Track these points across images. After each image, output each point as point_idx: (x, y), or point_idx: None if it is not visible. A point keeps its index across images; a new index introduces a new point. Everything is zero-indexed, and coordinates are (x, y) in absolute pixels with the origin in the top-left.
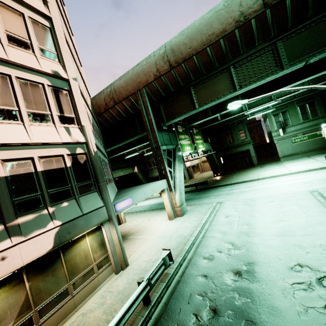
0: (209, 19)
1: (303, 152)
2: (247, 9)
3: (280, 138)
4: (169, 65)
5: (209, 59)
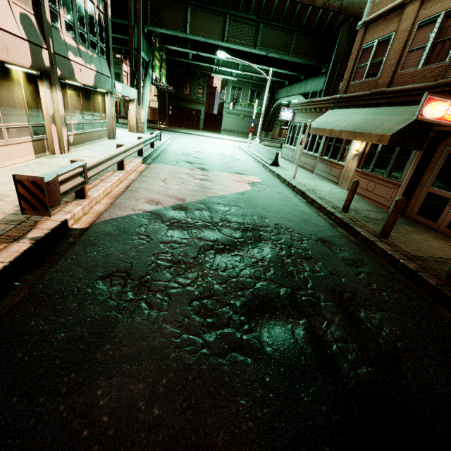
0: None
1: (238, 132)
2: None
3: (228, 112)
4: None
5: None
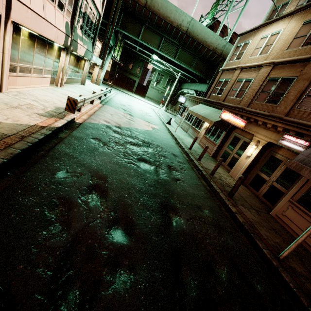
0: (172, 9)
1: (155, 100)
2: (182, 26)
3: (152, 87)
4: (145, 4)
5: (160, 25)
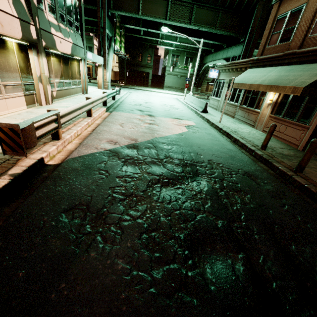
0: None
1: (176, 88)
2: None
3: (169, 73)
4: None
5: None
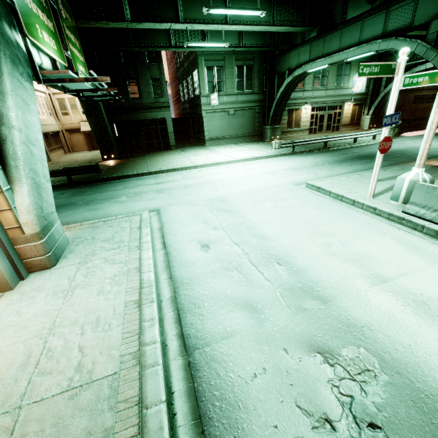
0: None
1: (231, 136)
2: None
3: (210, 110)
4: None
5: None
